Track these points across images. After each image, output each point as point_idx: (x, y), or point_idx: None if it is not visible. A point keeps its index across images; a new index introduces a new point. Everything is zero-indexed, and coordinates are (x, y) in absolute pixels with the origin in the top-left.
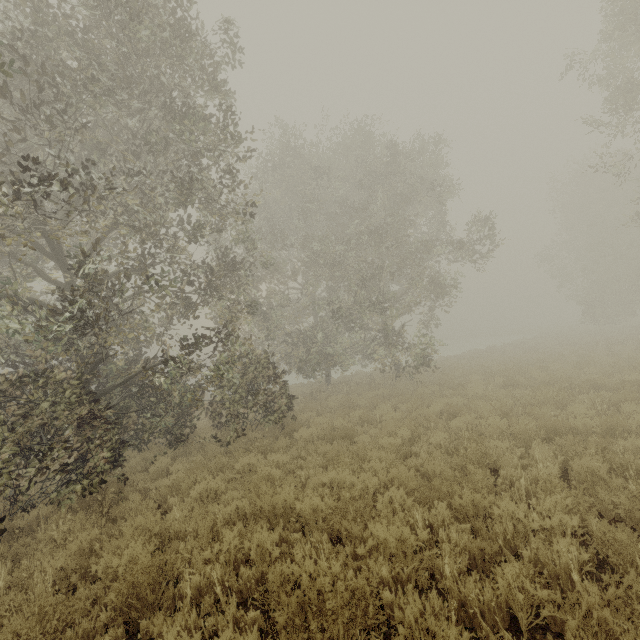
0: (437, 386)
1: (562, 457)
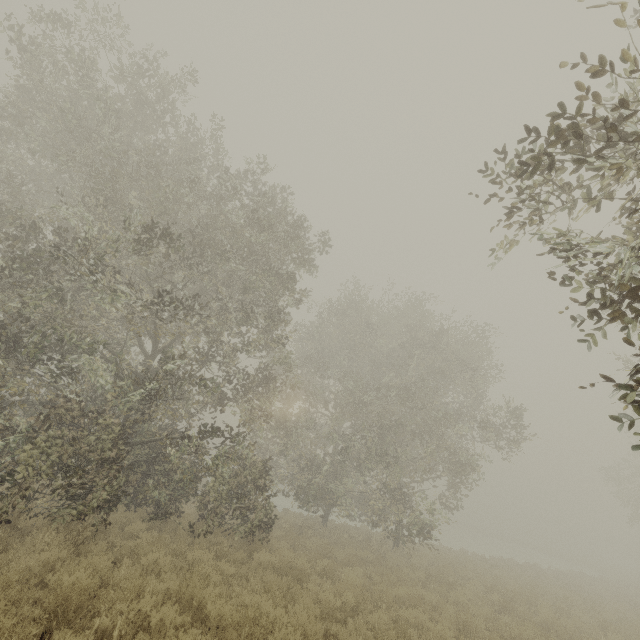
0: (424, 574)
1: None
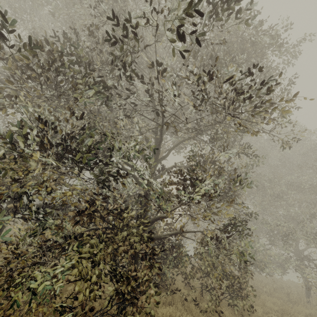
0: None
1: None
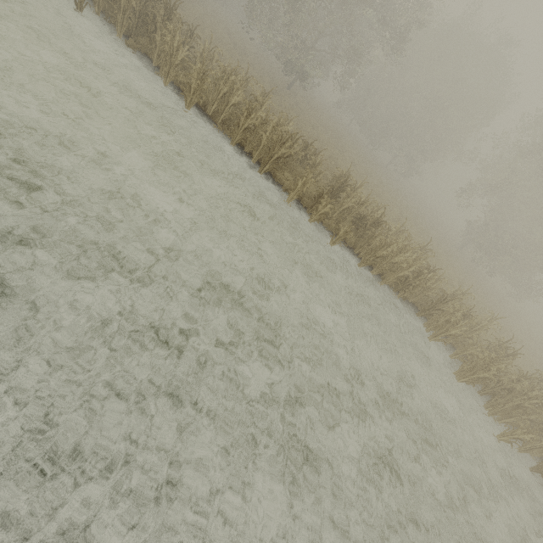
0: None
1: None
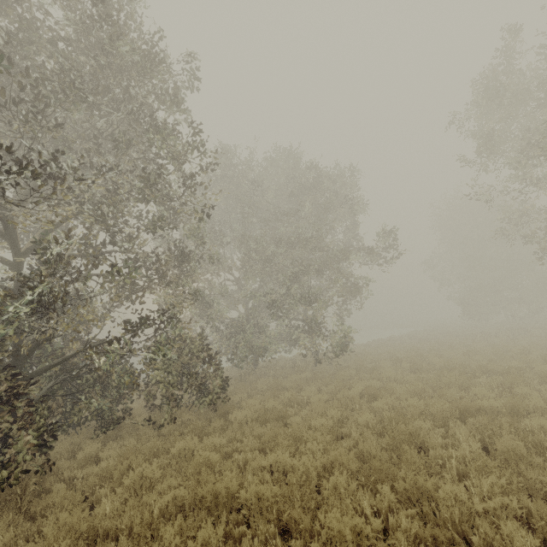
0: (354, 370)
1: (480, 436)
